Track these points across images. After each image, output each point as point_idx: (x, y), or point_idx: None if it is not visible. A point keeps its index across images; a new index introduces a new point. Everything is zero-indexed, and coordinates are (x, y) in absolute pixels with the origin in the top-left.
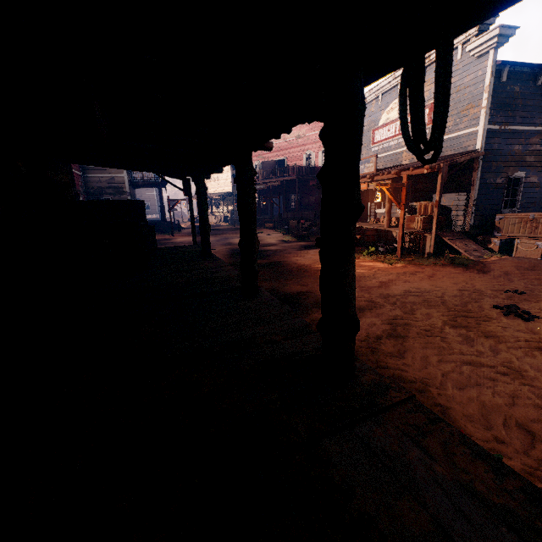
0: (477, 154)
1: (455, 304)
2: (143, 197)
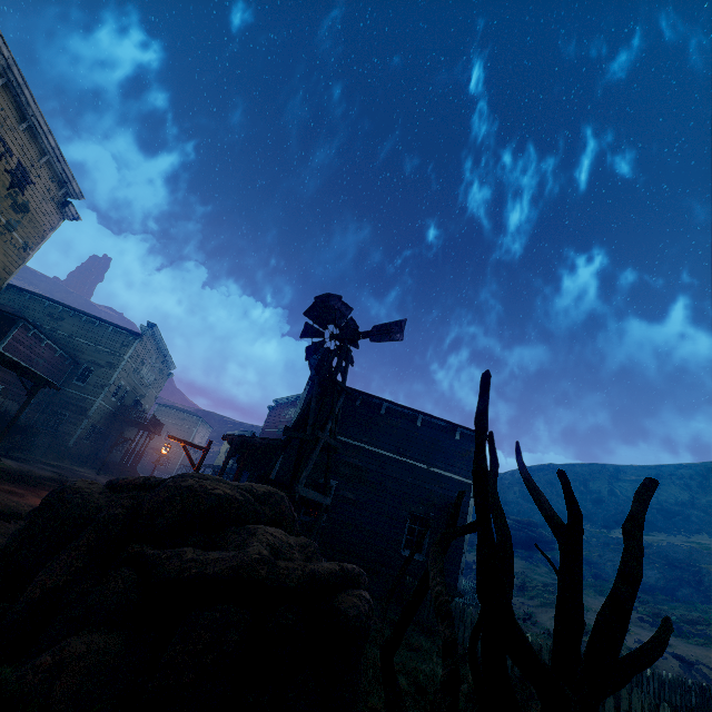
0: (276, 442)
1: (8, 507)
2: (170, 451)
